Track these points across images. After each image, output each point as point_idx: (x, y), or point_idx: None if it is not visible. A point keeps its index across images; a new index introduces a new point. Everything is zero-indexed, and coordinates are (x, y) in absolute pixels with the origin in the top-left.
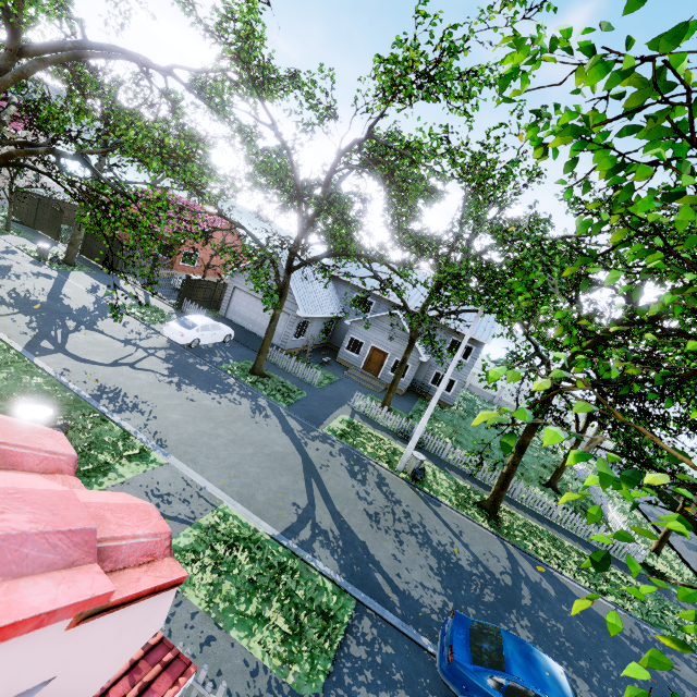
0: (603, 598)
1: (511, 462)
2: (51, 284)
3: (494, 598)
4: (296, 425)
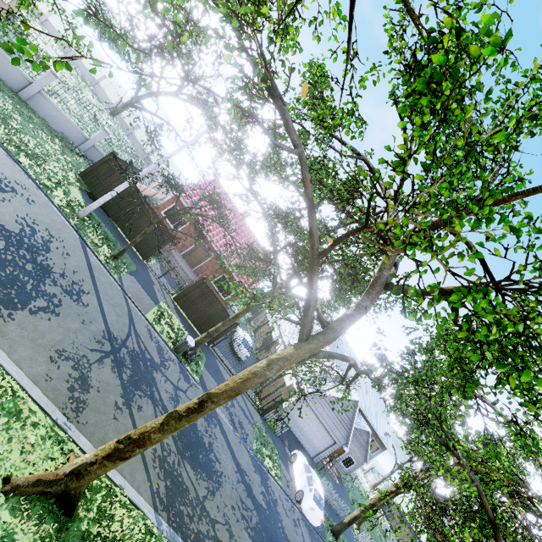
0: None
1: None
2: (226, 445)
3: None
4: None
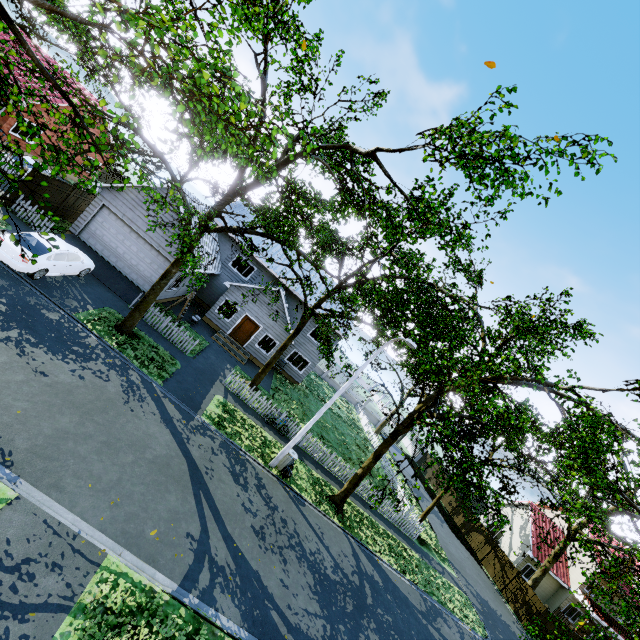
0: (405, 577)
1: (367, 466)
2: None
3: (353, 605)
4: (175, 411)
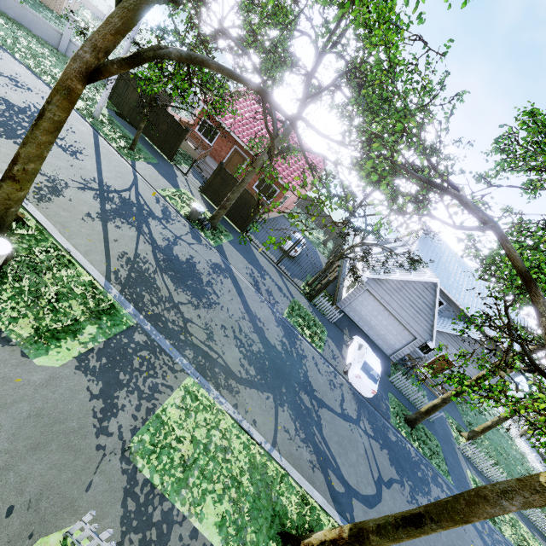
0: None
1: None
2: (236, 293)
3: None
4: None
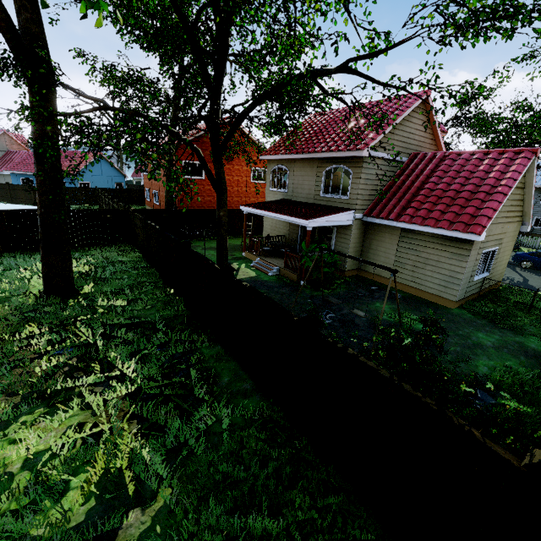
0: None
1: None
2: None
3: None
4: None
